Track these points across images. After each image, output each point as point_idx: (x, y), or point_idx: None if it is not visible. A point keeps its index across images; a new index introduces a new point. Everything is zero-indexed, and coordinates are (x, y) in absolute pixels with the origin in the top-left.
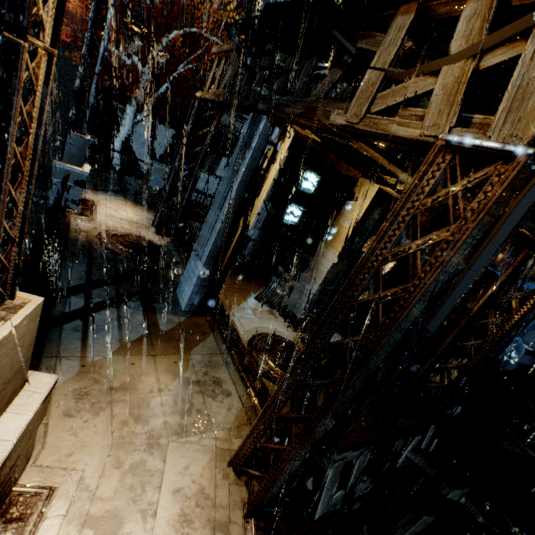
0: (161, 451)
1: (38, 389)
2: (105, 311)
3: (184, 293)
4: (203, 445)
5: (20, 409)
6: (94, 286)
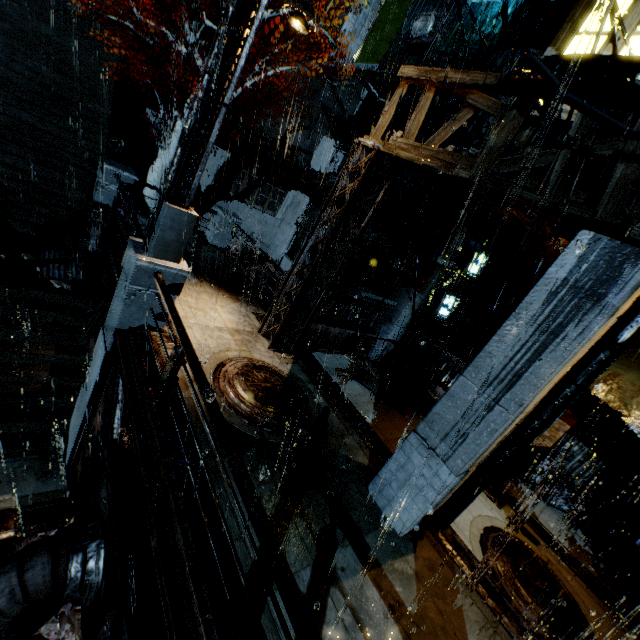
0: None
1: None
2: (330, 607)
3: (398, 505)
4: None
5: None
6: (279, 535)
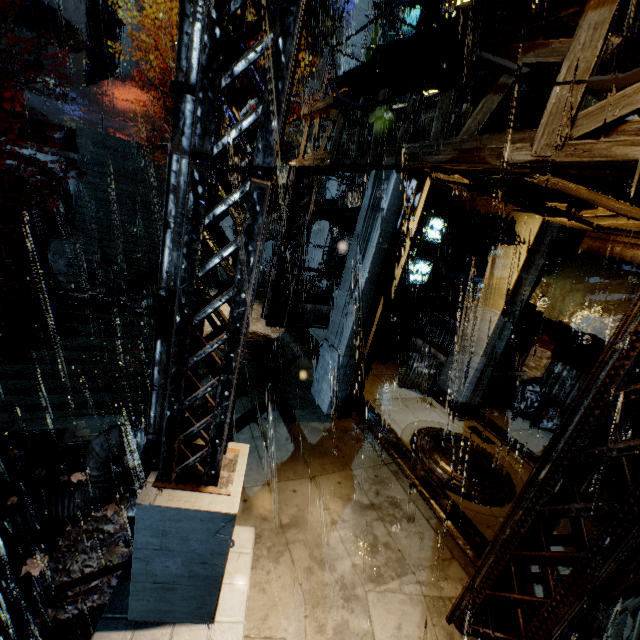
0: (362, 606)
1: (243, 549)
2: (247, 429)
3: (322, 393)
4: (407, 594)
5: (234, 577)
6: None
